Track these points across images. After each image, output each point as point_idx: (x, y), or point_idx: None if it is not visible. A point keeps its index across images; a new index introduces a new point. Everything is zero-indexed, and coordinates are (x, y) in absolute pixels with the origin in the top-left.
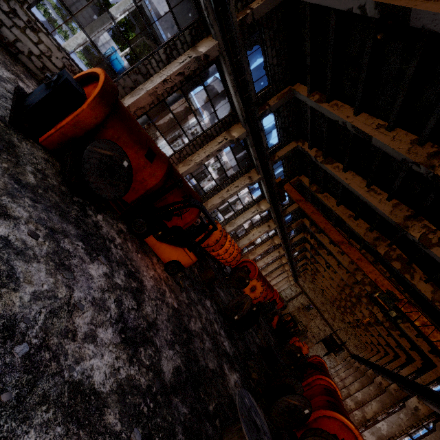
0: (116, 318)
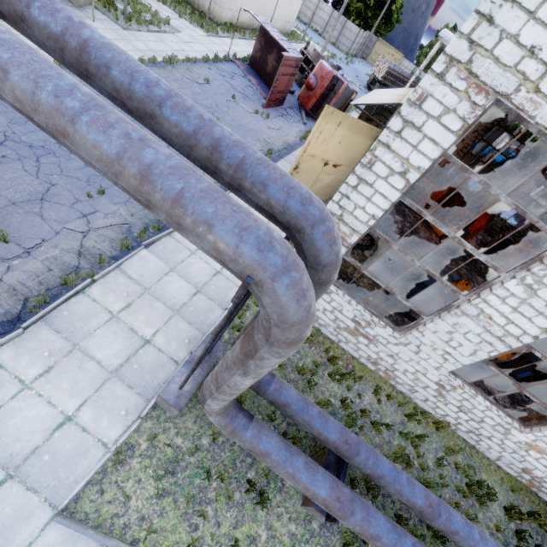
0: (400, 229)
